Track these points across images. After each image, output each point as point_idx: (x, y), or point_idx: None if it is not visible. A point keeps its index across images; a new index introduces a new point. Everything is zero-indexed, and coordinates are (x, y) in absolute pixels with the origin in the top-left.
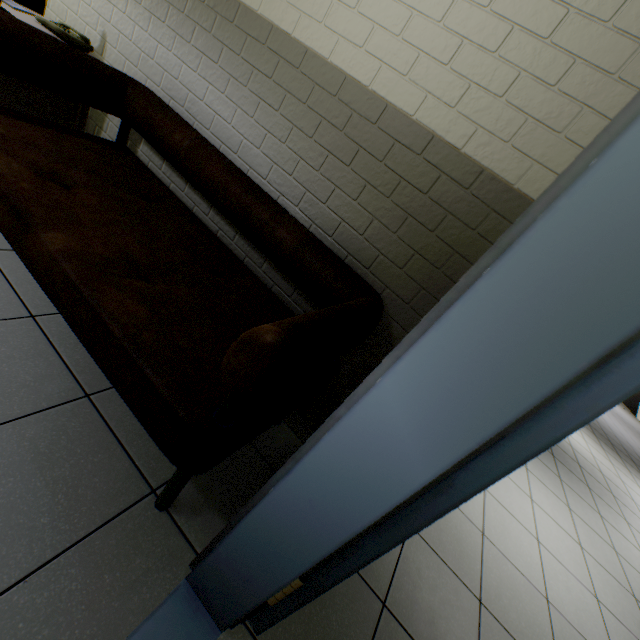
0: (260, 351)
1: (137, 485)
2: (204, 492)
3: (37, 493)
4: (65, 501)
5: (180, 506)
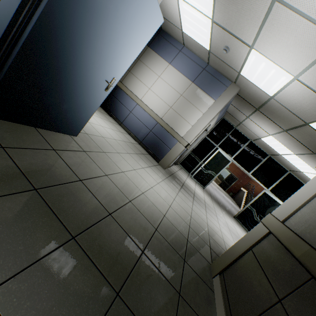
0: None
1: None
2: None
3: None
4: None
5: None
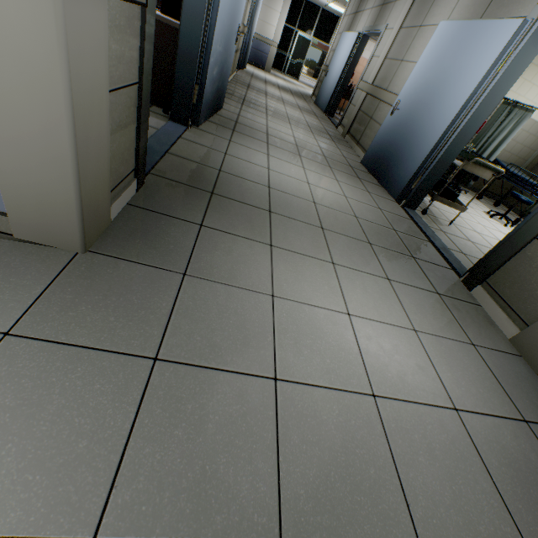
0: None
1: None
2: None
3: None
4: None
5: None
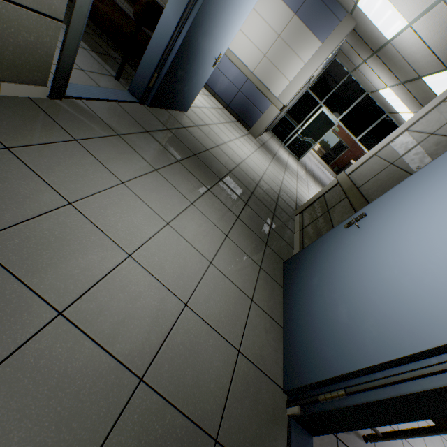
0: (143, 4)
1: (108, 73)
2: (128, 85)
3: (84, 61)
4: (91, 66)
5: (122, 83)
